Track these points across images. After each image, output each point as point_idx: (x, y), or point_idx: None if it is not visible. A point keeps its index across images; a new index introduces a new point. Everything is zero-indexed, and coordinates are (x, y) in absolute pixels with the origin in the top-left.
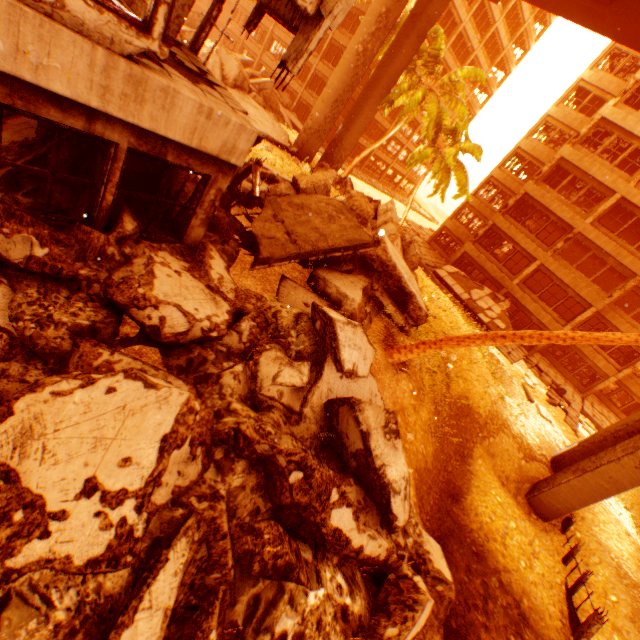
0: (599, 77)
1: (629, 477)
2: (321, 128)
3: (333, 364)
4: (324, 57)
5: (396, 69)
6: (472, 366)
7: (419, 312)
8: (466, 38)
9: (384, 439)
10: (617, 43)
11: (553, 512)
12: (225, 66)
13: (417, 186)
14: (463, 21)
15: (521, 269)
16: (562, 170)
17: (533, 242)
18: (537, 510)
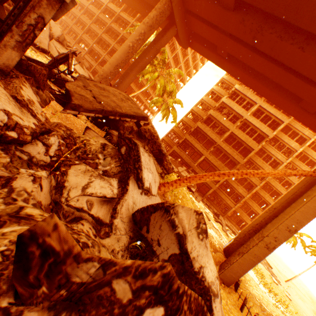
0: (218, 89)
1: (262, 253)
2: (108, 77)
3: (135, 182)
4: (109, 53)
5: (146, 61)
6: (187, 202)
7: (170, 165)
8: (170, 65)
9: (198, 240)
10: (228, 73)
11: (232, 280)
12: (52, 28)
13: (154, 115)
14: (169, 58)
15: (198, 159)
16: (210, 119)
17: (202, 147)
18: (224, 281)
